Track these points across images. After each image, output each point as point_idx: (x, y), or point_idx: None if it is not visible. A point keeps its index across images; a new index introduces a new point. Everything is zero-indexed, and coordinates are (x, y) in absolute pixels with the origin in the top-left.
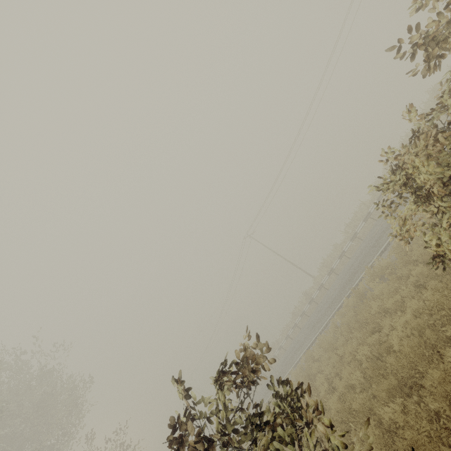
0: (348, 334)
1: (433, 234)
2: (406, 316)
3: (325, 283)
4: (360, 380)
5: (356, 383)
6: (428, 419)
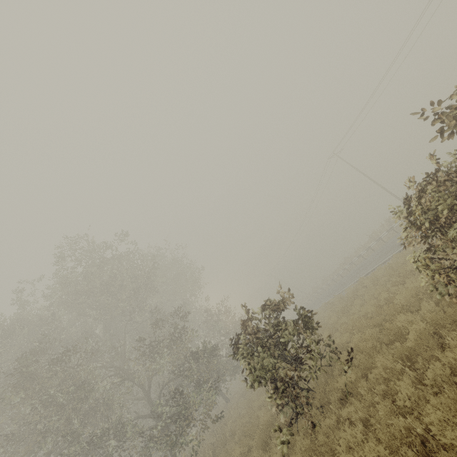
0: (389, 277)
1: (429, 246)
2: (414, 284)
3: None
4: (374, 311)
5: (370, 312)
6: (382, 341)
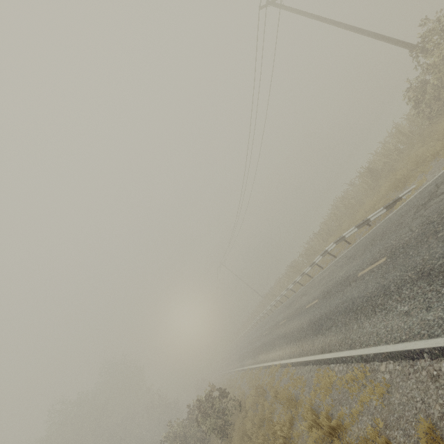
0: None
1: None
2: None
3: None
4: None
5: None
6: None
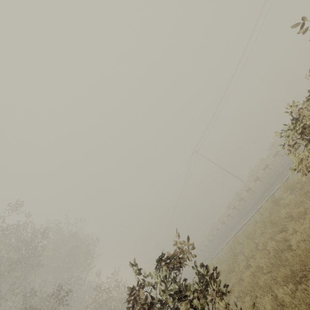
0: (263, 229)
1: None
2: (305, 225)
3: (252, 187)
4: (267, 264)
5: (264, 266)
6: (309, 303)
